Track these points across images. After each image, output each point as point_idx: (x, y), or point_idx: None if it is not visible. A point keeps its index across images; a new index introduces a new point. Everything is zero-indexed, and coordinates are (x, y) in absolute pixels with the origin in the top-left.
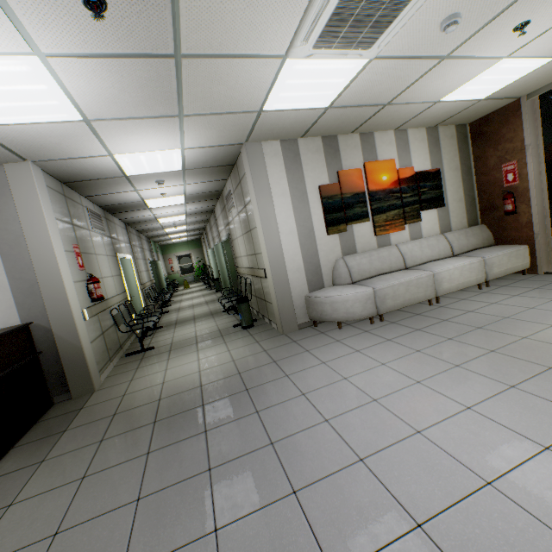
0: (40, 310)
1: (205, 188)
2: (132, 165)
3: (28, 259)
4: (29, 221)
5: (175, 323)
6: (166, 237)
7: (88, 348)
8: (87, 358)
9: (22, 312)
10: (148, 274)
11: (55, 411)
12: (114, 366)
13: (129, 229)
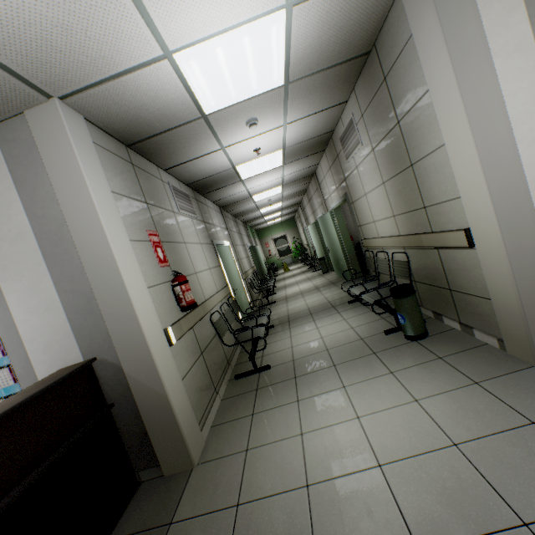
0: (103, 338)
1: (311, 129)
2: (207, 82)
3: (77, 259)
4: (69, 197)
5: (287, 321)
6: (261, 220)
7: (177, 393)
8: (176, 412)
9: (82, 342)
10: (249, 261)
11: (136, 512)
12: (221, 398)
13: (224, 214)
